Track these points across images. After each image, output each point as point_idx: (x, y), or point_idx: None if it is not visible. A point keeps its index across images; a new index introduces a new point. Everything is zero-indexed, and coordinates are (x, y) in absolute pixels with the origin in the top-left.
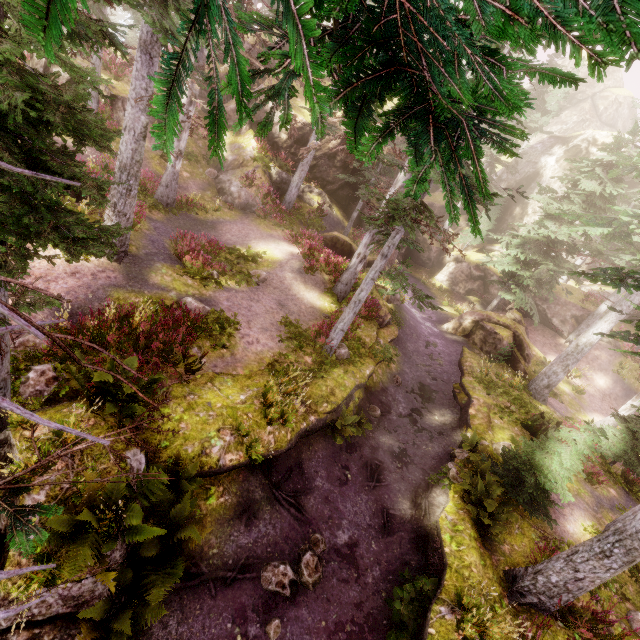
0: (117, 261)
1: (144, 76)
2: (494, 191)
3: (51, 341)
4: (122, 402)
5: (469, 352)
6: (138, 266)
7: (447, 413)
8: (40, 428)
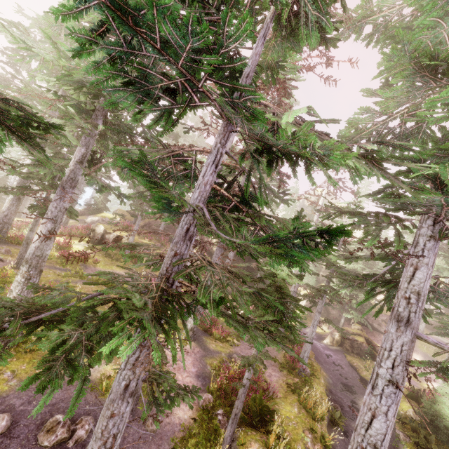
0: (193, 340)
1: (219, 255)
2: None
3: (223, 394)
4: (266, 423)
5: (349, 356)
6: (199, 341)
7: None
8: (253, 444)
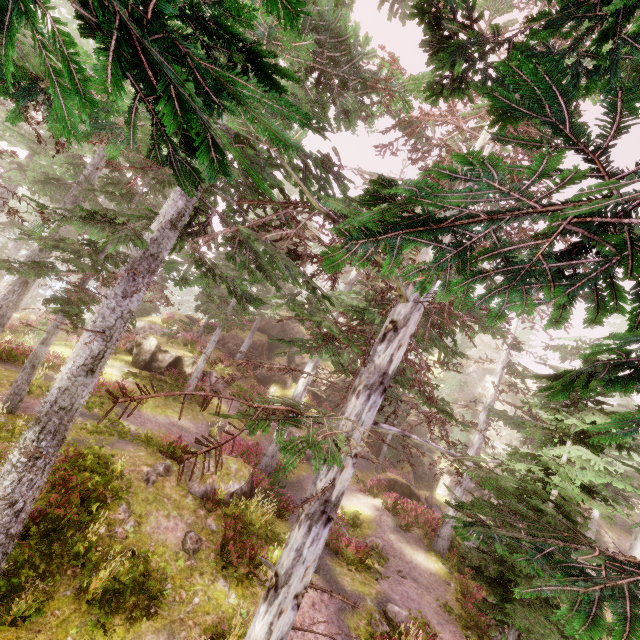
0: (316, 571)
1: None
2: None
3: None
4: None
5: None
6: (325, 571)
7: None
8: None
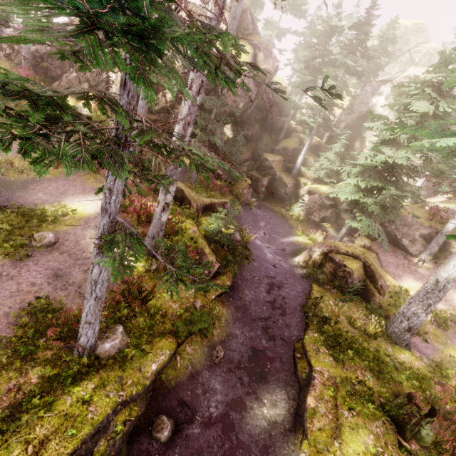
0: None
1: None
2: (334, 130)
3: None
4: None
5: (318, 290)
6: None
7: (281, 399)
8: None
